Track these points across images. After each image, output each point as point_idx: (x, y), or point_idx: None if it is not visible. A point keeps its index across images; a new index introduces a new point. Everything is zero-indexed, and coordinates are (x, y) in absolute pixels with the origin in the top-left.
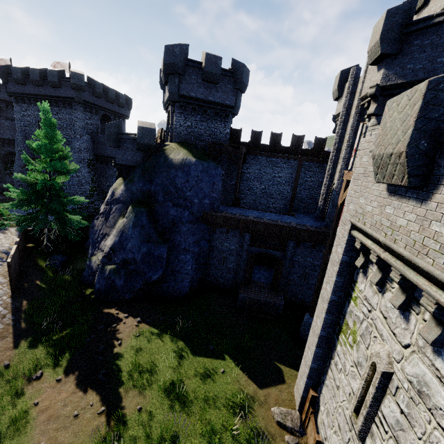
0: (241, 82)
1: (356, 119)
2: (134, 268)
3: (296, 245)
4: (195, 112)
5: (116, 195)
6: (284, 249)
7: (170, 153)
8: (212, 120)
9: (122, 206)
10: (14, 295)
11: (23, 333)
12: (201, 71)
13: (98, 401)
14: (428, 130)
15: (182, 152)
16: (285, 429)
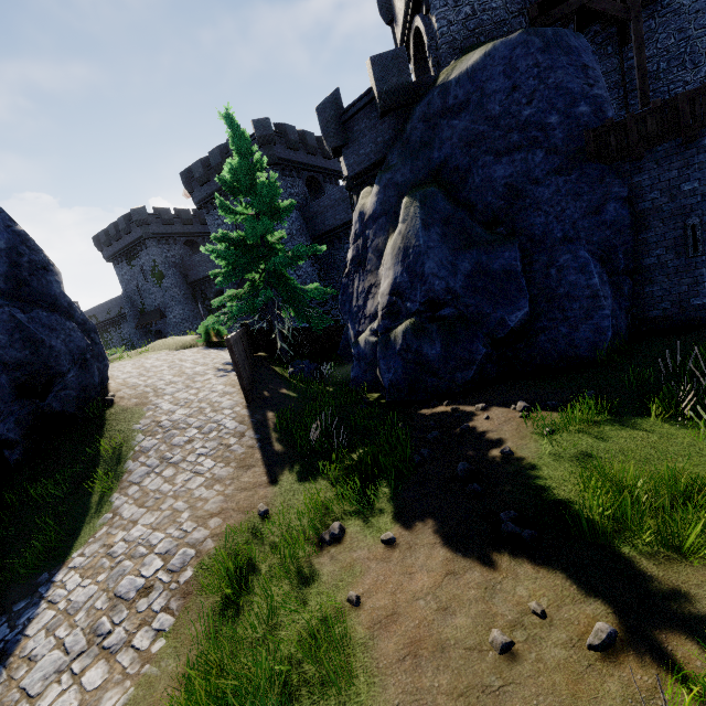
0: None
1: None
2: (455, 310)
3: None
4: None
5: (367, 213)
6: None
7: (448, 76)
8: None
9: (385, 220)
10: (252, 407)
11: (281, 459)
12: None
13: (555, 600)
14: None
15: (476, 51)
16: None
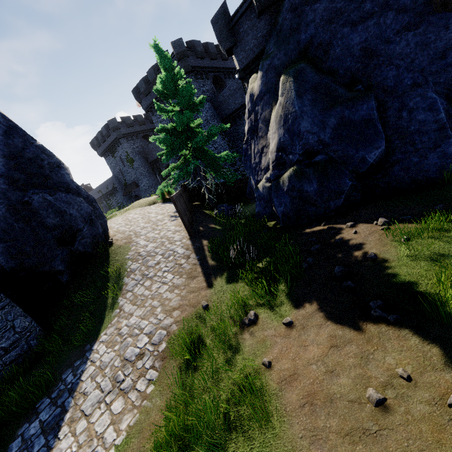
0: None
1: None
2: (326, 156)
3: None
4: None
5: (255, 94)
6: None
7: None
8: None
9: (268, 96)
10: (193, 238)
11: (213, 271)
12: None
13: (418, 368)
14: None
15: None
16: None
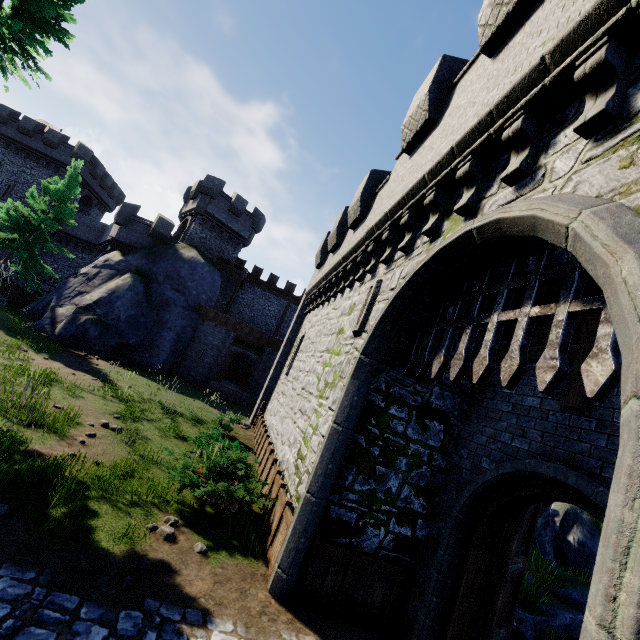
0: (258, 225)
1: None
2: (115, 324)
3: (272, 352)
4: (213, 229)
5: (110, 263)
6: (261, 354)
7: (181, 249)
8: (225, 241)
9: (116, 273)
10: None
11: None
12: (229, 204)
13: (90, 376)
14: (327, 245)
15: (194, 252)
16: (240, 424)
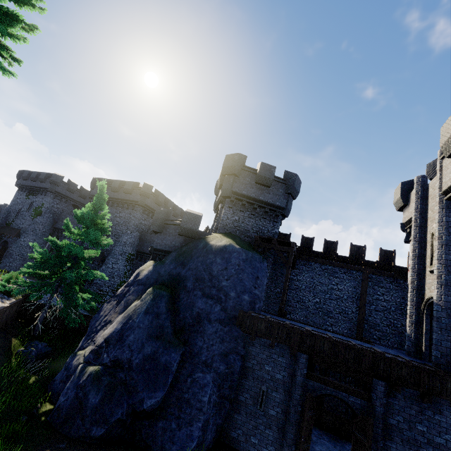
0: (293, 188)
1: (443, 214)
2: (124, 377)
3: (389, 390)
4: (244, 208)
5: (140, 276)
6: (367, 394)
7: (211, 240)
8: (261, 218)
9: (142, 288)
10: None
11: None
12: (255, 176)
13: None
14: None
15: (225, 239)
16: None
